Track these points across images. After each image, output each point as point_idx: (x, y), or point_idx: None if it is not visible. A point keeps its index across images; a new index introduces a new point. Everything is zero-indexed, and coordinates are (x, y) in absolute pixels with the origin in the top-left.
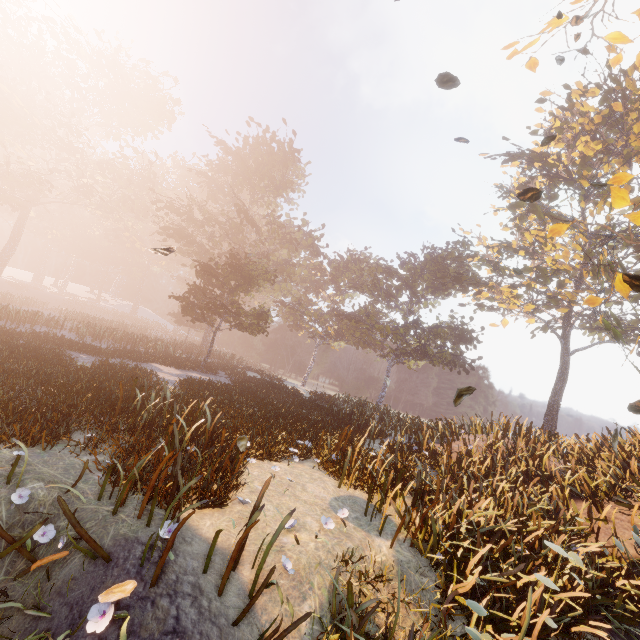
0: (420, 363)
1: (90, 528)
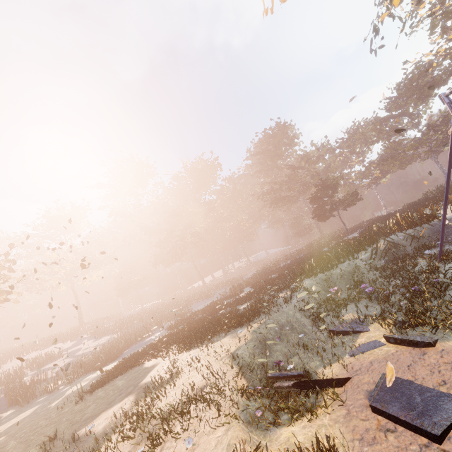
0: None
1: (420, 230)
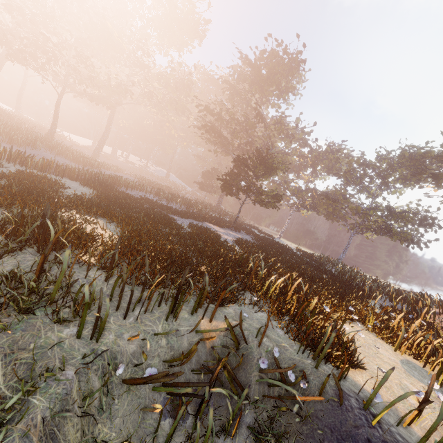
0: (375, 235)
1: (308, 375)
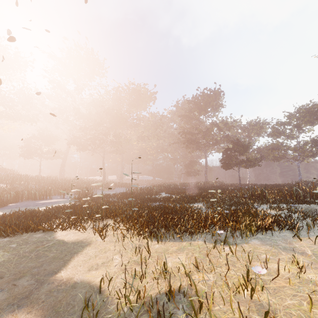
0: (310, 158)
1: None
